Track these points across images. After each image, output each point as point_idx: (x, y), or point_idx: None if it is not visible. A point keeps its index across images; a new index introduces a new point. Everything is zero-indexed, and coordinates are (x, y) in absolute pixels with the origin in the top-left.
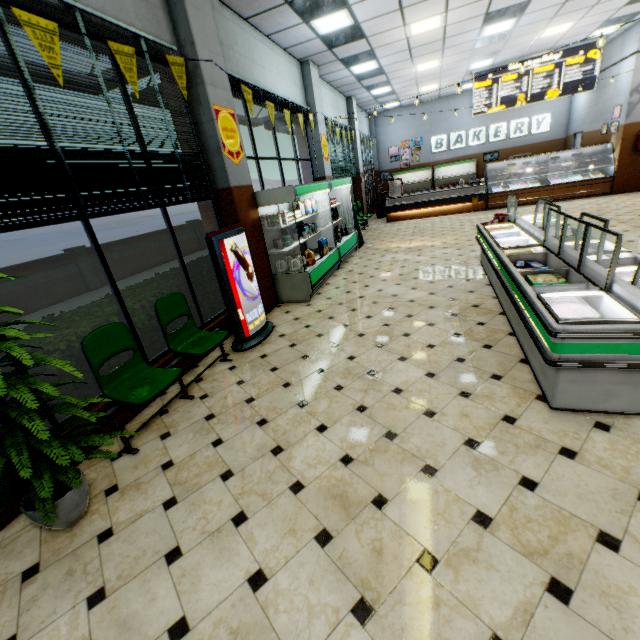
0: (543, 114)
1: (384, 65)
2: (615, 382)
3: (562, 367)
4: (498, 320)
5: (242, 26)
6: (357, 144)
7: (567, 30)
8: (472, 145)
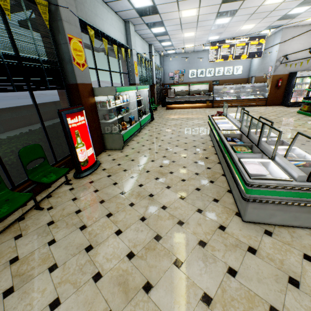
0: (239, 66)
1: (168, 30)
2: (275, 209)
3: (250, 201)
4: (217, 166)
5: None
6: (153, 69)
7: (252, 28)
8: (207, 76)
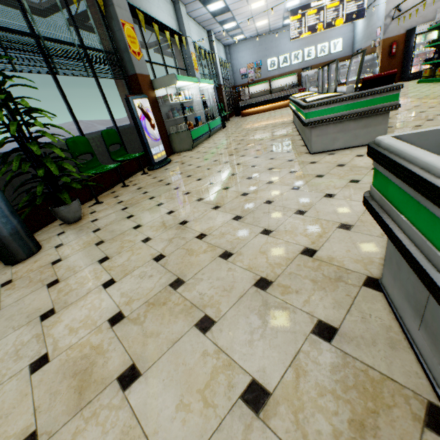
0: (337, 39)
1: (229, 4)
2: (336, 132)
3: (311, 126)
4: (295, 137)
5: None
6: (217, 64)
7: None
8: (294, 63)
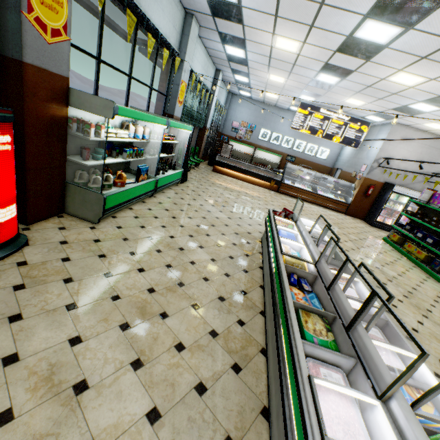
0: (326, 148)
1: (249, 59)
2: None
3: None
4: (257, 322)
5: None
6: (212, 106)
7: (359, 105)
8: (283, 146)
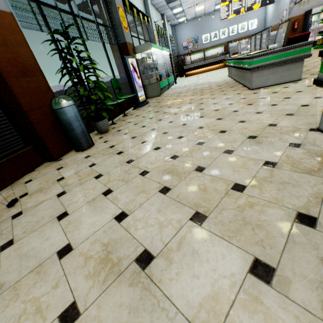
0: (253, 19)
1: None
2: (269, 74)
3: (253, 70)
4: (235, 83)
5: None
6: (168, 39)
7: None
8: (221, 38)
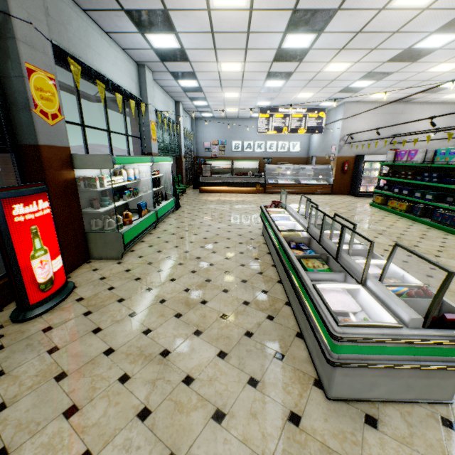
0: (296, 141)
1: (203, 86)
2: (378, 375)
3: (340, 366)
4: (277, 288)
5: (80, 14)
6: (181, 134)
7: (310, 97)
8: (257, 151)
